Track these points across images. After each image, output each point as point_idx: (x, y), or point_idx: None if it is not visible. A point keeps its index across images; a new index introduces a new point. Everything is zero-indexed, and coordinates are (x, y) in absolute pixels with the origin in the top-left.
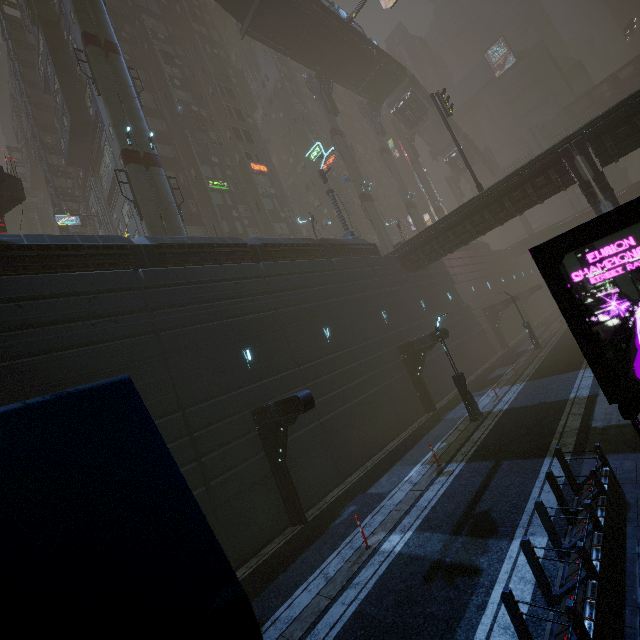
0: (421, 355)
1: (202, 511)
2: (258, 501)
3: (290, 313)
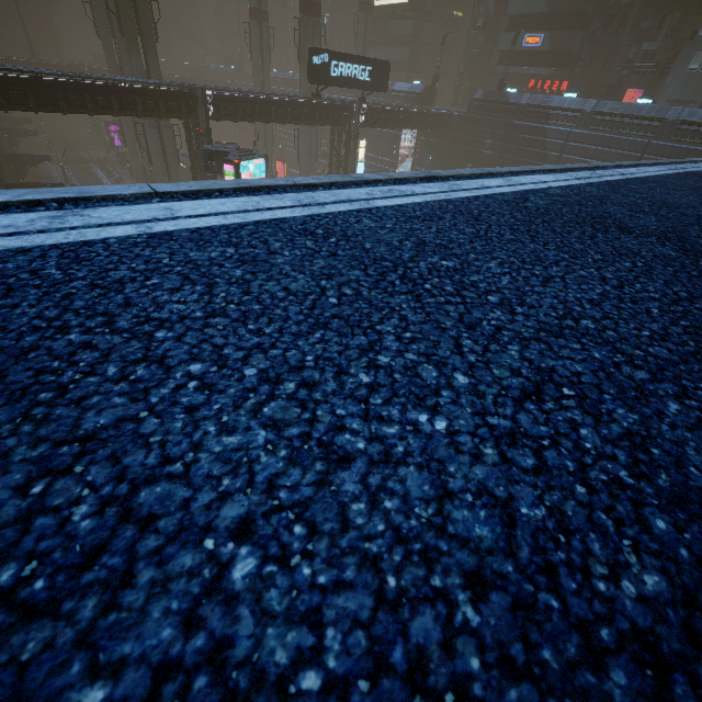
0: (16, 127)
1: None
2: None
3: None
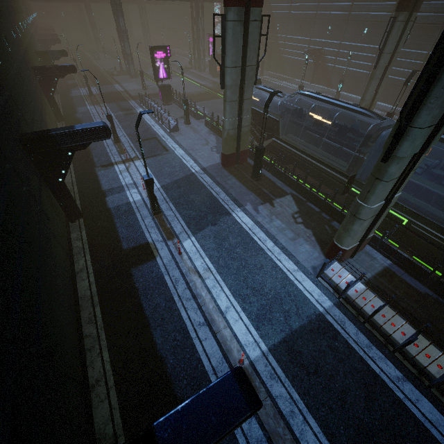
0: (52, 62)
1: (46, 106)
2: (48, 110)
3: (8, 9)
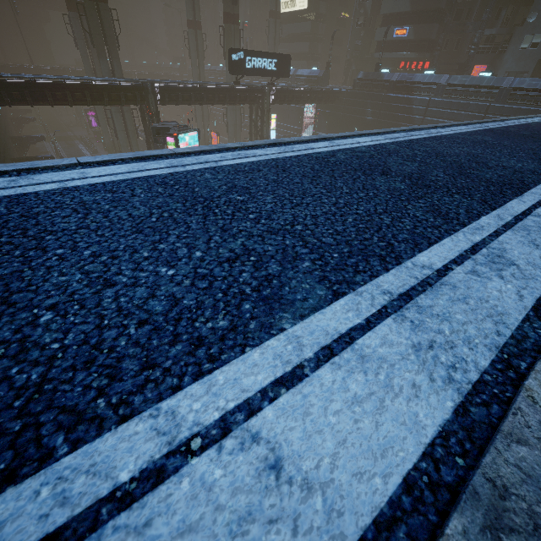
0: (21, 116)
1: None
2: None
3: None
